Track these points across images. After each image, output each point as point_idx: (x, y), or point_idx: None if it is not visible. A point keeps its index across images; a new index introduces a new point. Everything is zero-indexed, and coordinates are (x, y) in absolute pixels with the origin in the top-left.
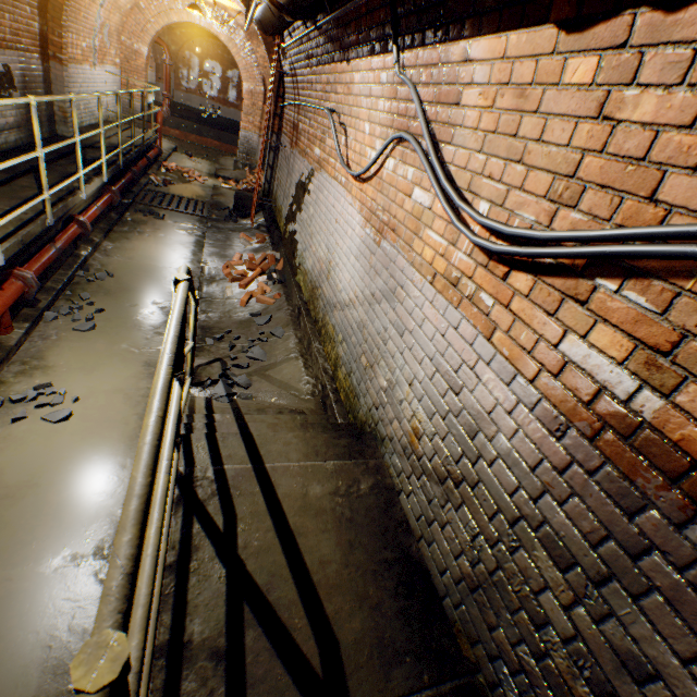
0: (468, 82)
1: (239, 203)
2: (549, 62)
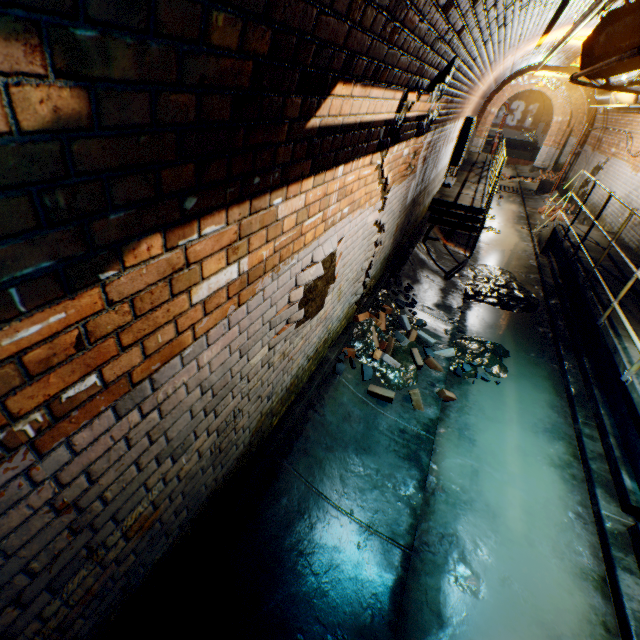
0: None
1: (541, 186)
2: None
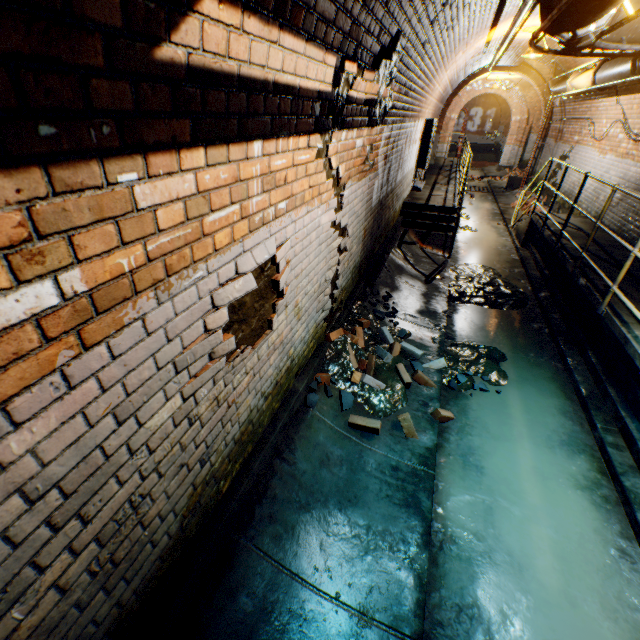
0: (634, 104)
1: (510, 183)
2: None
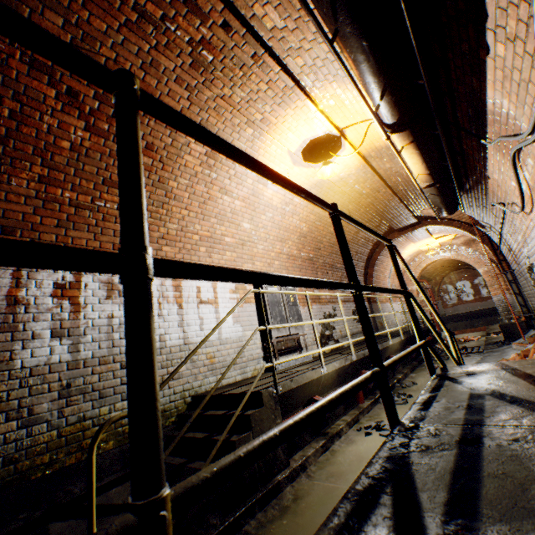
0: (499, 105)
1: (504, 332)
2: (496, 63)
